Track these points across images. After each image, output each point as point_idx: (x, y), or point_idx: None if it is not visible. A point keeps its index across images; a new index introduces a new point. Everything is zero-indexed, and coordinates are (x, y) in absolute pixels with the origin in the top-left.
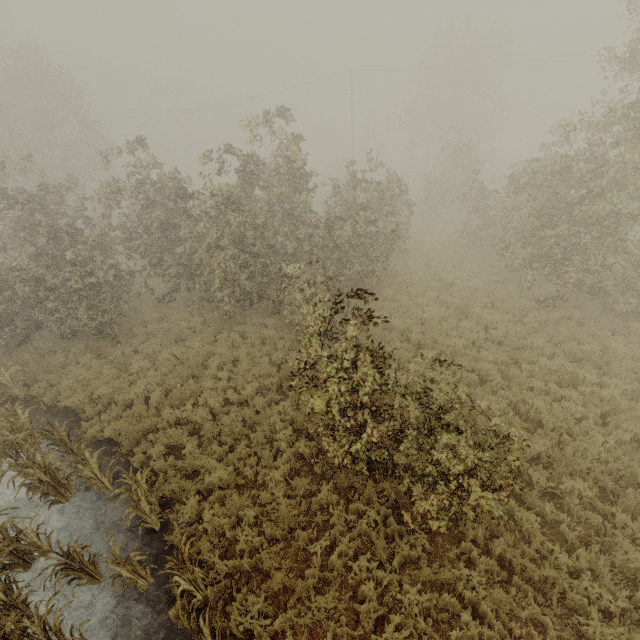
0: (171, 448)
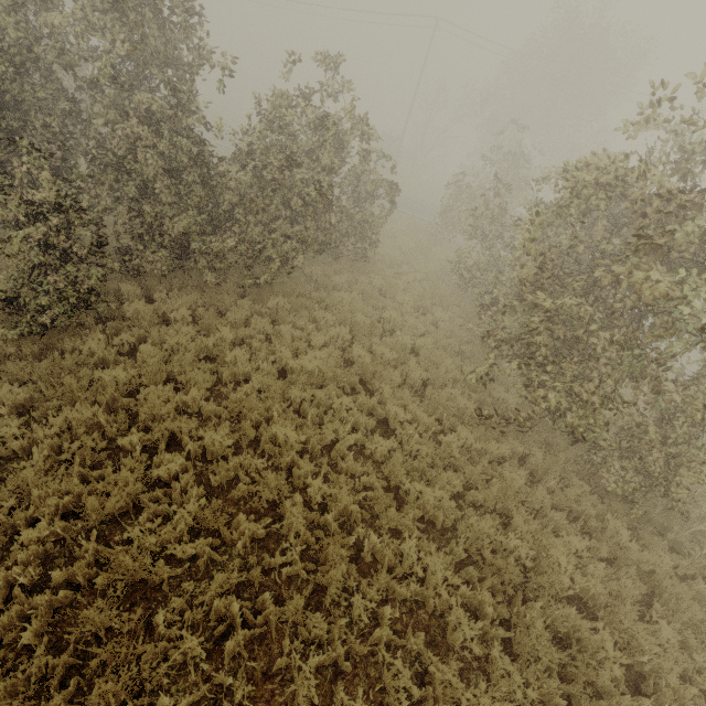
0: None
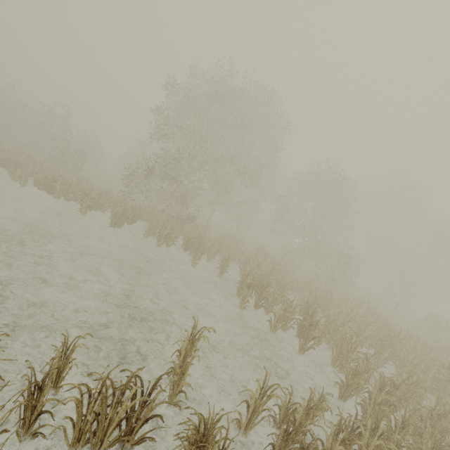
0: None
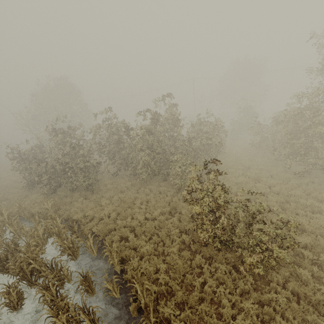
0: (121, 238)
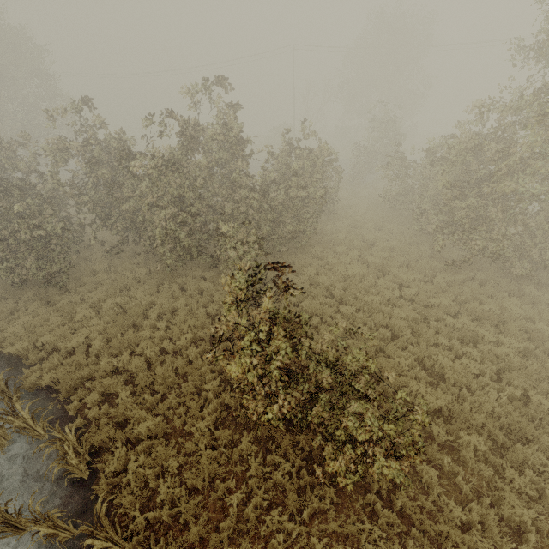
0: (107, 395)
